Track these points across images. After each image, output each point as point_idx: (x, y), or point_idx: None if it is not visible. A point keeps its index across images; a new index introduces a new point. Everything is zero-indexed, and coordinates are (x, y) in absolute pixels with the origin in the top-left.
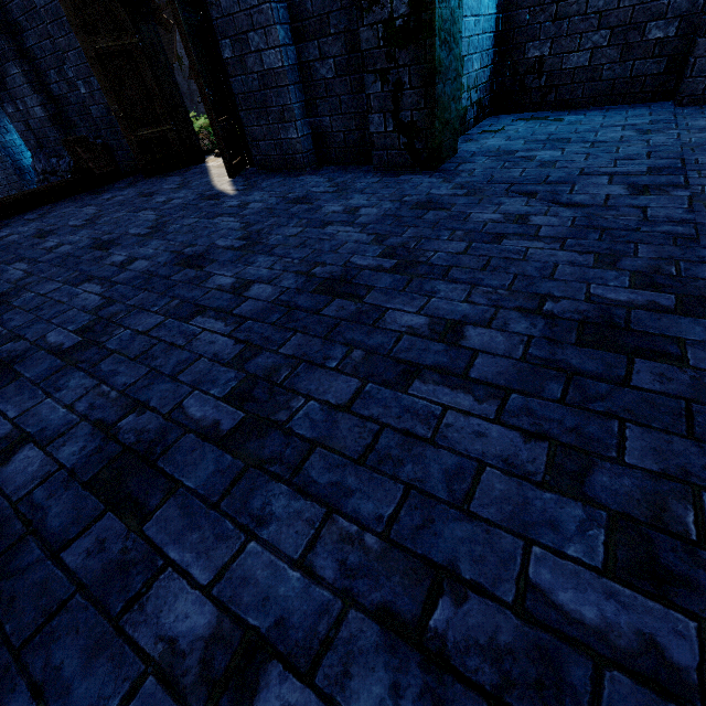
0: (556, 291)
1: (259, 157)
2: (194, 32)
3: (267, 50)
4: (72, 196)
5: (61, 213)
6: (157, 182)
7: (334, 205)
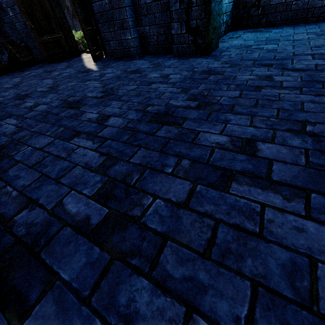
0: (310, 119)
1: (110, 50)
2: None
3: None
4: (8, 73)
5: (0, 81)
6: (54, 65)
7: (154, 74)
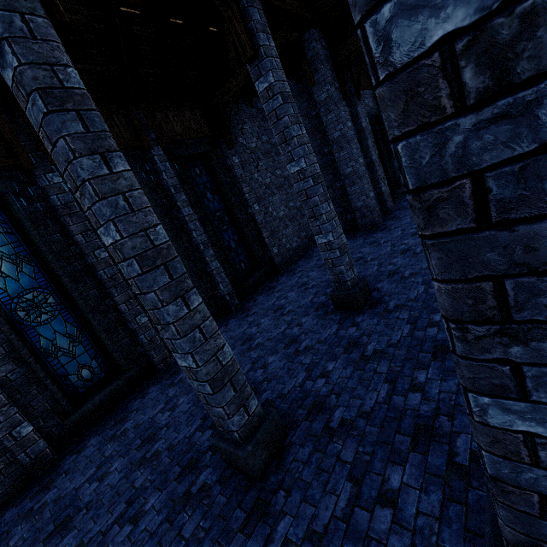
0: None
1: None
2: None
3: None
4: None
5: None
6: None
7: None
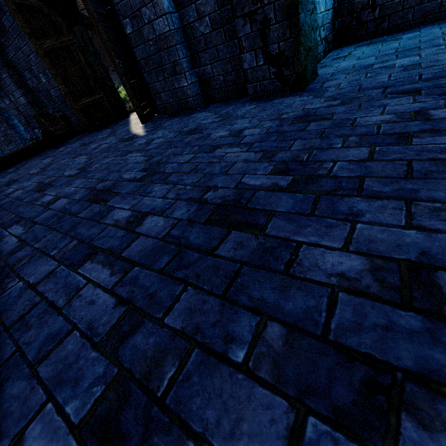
0: None
1: (162, 105)
2: (104, 19)
3: (156, 19)
4: (41, 152)
5: (29, 165)
6: (95, 135)
7: (221, 131)
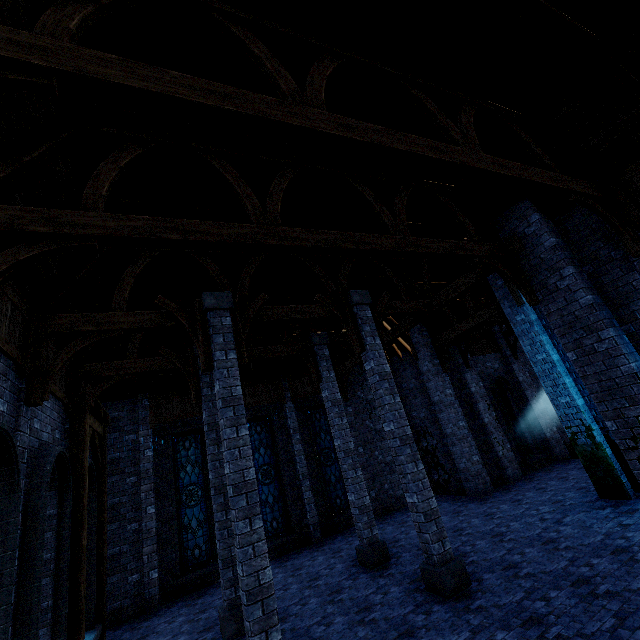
0: (502, 512)
1: None
2: None
3: None
4: None
5: None
6: None
7: (569, 493)
